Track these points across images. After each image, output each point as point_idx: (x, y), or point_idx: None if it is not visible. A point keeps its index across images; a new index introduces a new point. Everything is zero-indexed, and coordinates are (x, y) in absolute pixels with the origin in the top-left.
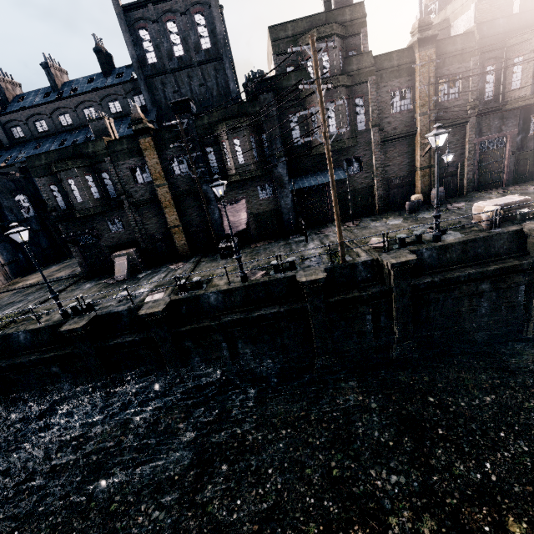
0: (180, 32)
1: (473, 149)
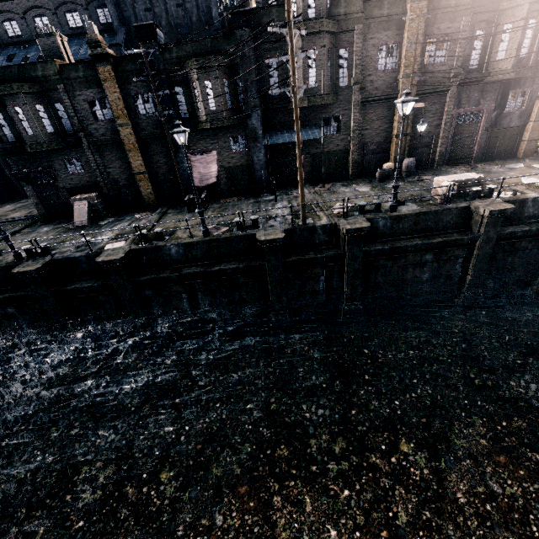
0: None
1: (450, 121)
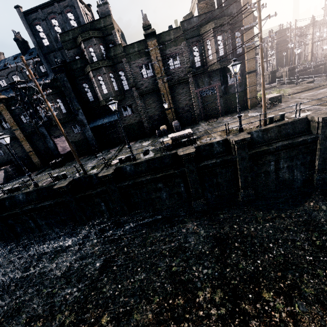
0: (60, 25)
1: (196, 96)
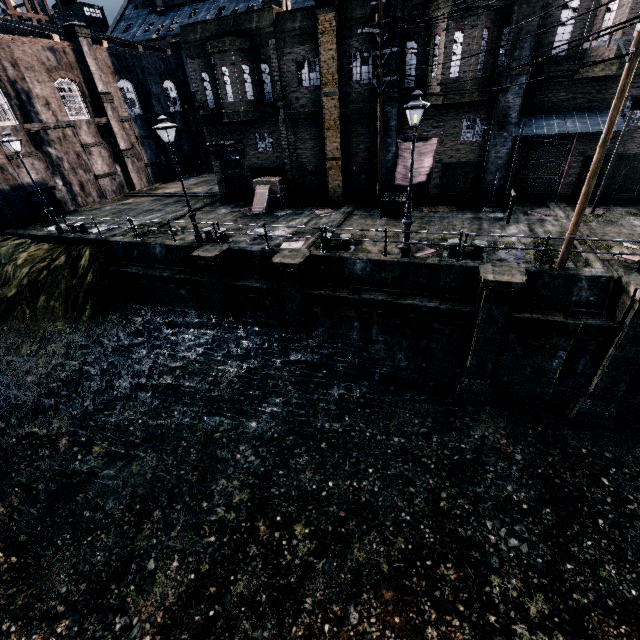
0: None
1: None
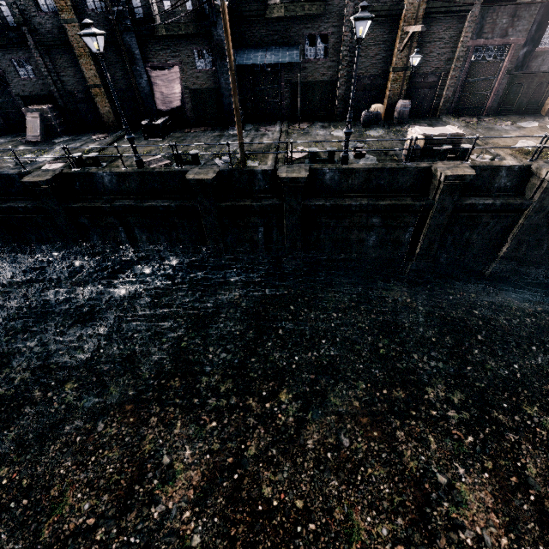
0: None
1: (464, 56)
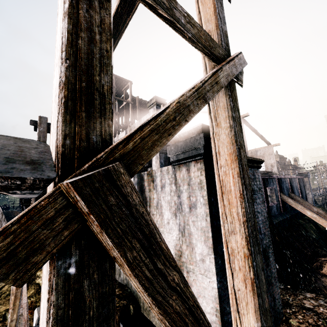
0: None
1: None
